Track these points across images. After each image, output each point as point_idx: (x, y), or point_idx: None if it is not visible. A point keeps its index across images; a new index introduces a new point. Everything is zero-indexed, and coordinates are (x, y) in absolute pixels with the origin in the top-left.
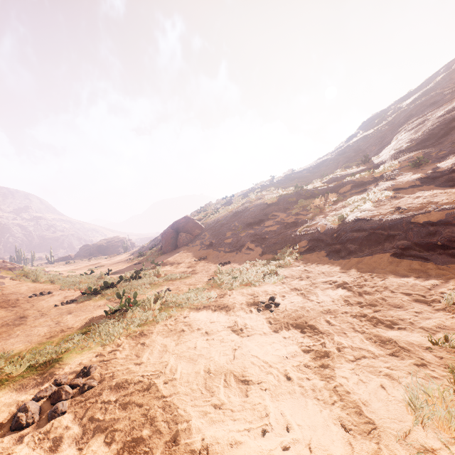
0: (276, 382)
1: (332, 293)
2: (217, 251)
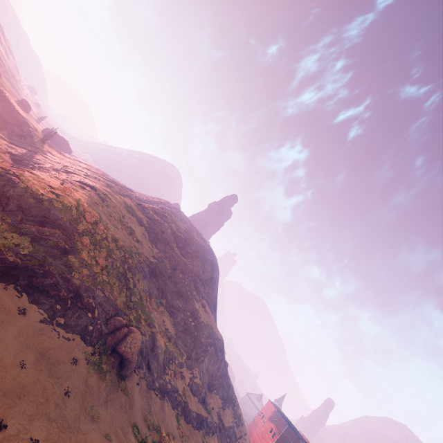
0: None
1: None
2: (156, 395)
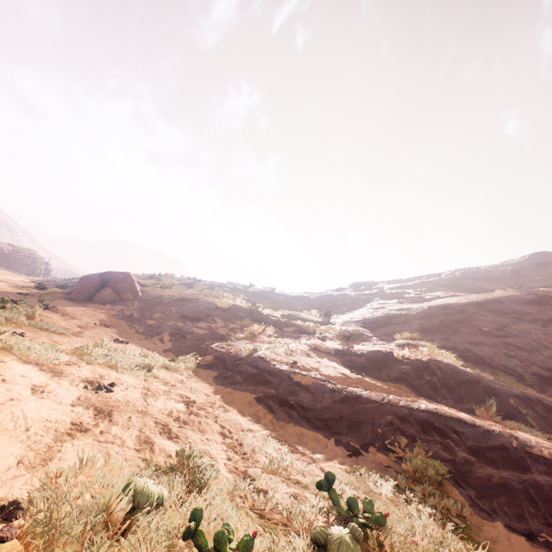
0: (13, 428)
1: (171, 403)
2: (130, 326)
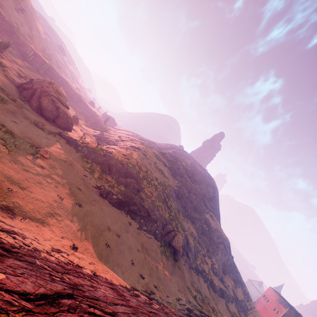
0: None
1: (221, 306)
2: (194, 272)
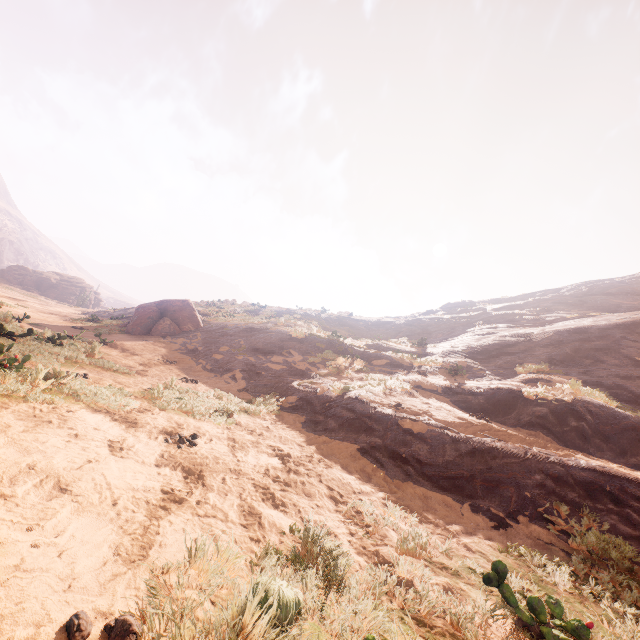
0: (98, 501)
1: (264, 458)
2: (196, 362)
